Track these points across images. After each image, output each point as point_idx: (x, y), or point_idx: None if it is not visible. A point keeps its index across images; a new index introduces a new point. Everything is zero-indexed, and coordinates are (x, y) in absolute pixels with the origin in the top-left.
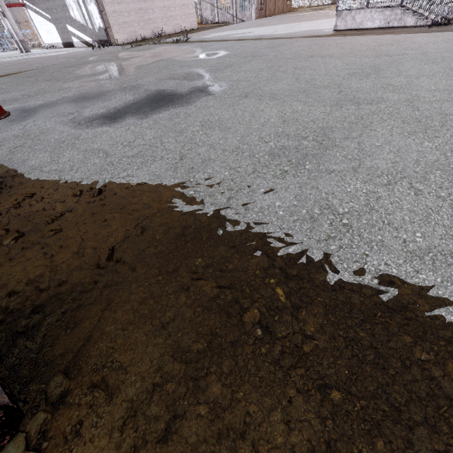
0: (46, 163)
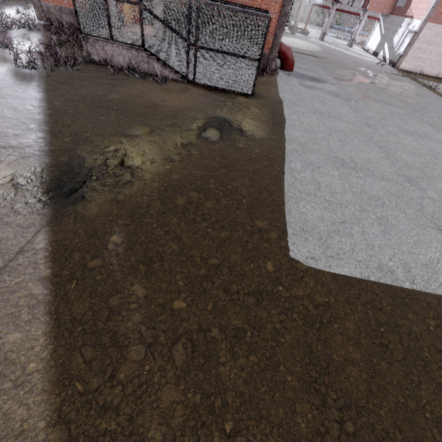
0: (282, 85)
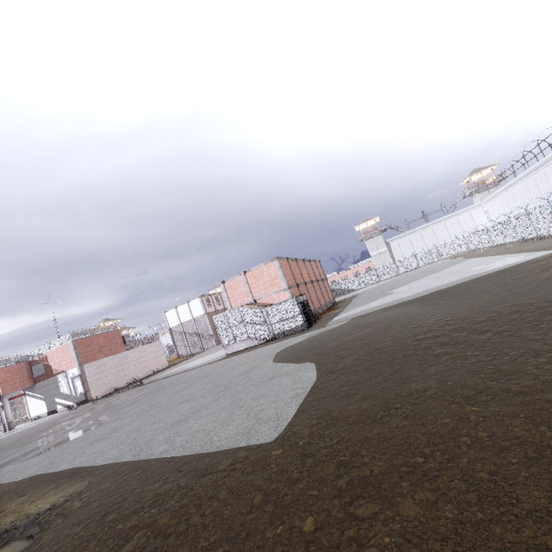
0: None
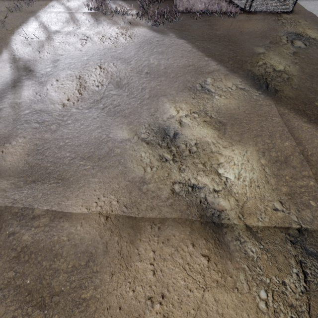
0: None
